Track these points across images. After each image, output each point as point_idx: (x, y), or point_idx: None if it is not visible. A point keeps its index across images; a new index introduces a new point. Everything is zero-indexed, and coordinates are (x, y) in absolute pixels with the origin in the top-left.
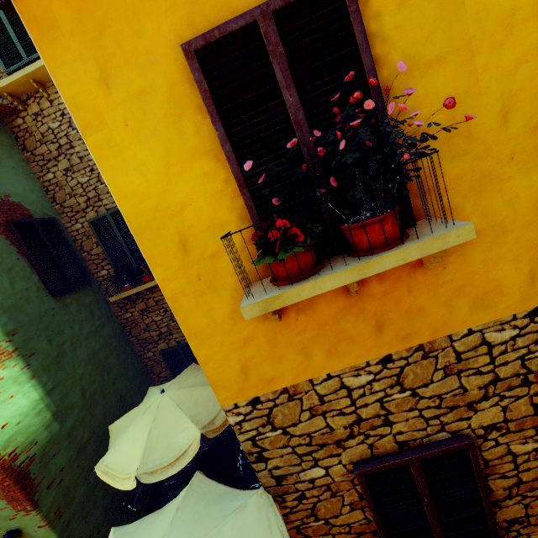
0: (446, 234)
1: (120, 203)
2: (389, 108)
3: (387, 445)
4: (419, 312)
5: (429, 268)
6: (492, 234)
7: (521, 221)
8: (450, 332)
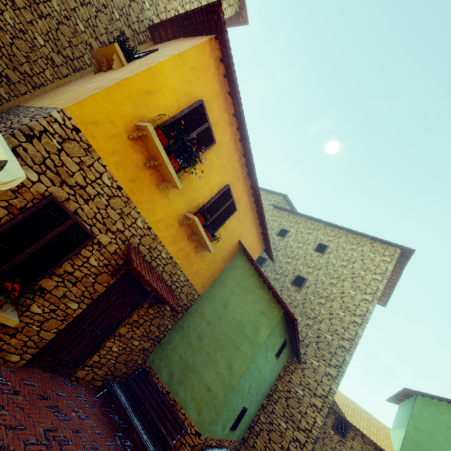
0: (180, 182)
1: (160, 65)
2: (201, 158)
3: (72, 206)
4: (142, 192)
5: (159, 188)
6: (169, 203)
7: (173, 209)
8: (137, 206)
